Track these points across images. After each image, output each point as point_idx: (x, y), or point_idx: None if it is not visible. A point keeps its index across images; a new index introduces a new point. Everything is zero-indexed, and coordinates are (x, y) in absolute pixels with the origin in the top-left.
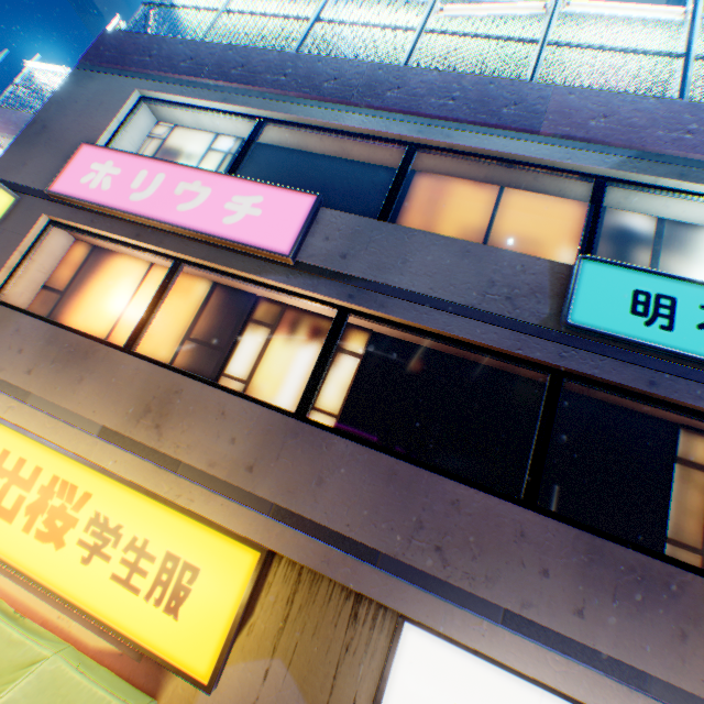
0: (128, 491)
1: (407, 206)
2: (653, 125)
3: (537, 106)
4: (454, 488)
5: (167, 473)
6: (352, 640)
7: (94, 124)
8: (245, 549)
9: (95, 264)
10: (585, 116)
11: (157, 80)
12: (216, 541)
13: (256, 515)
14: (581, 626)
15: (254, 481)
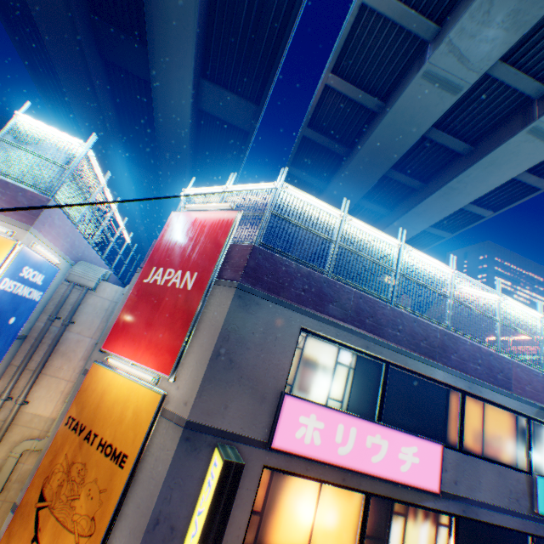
0: None
1: (449, 415)
2: (542, 390)
3: (508, 373)
4: None
5: None
6: None
7: (276, 361)
8: None
9: (279, 479)
10: (523, 382)
11: (314, 317)
12: None
13: None
14: None
15: None
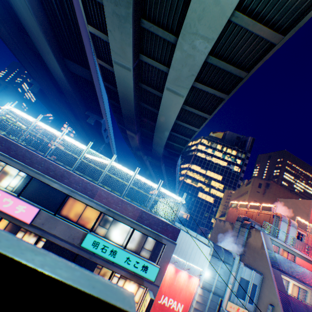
0: None
1: (66, 204)
2: (114, 203)
3: (95, 192)
4: None
5: None
6: None
7: None
8: None
9: None
10: (103, 197)
11: (3, 155)
12: None
13: None
14: None
15: None
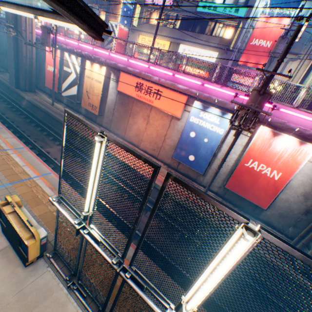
0: (159, 40)
1: None
2: None
3: None
4: (184, 32)
5: (162, 37)
6: (177, 48)
7: None
8: (169, 42)
9: (150, 16)
10: None
11: None
12: (166, 42)
13: (169, 39)
14: (191, 41)
15: (169, 36)
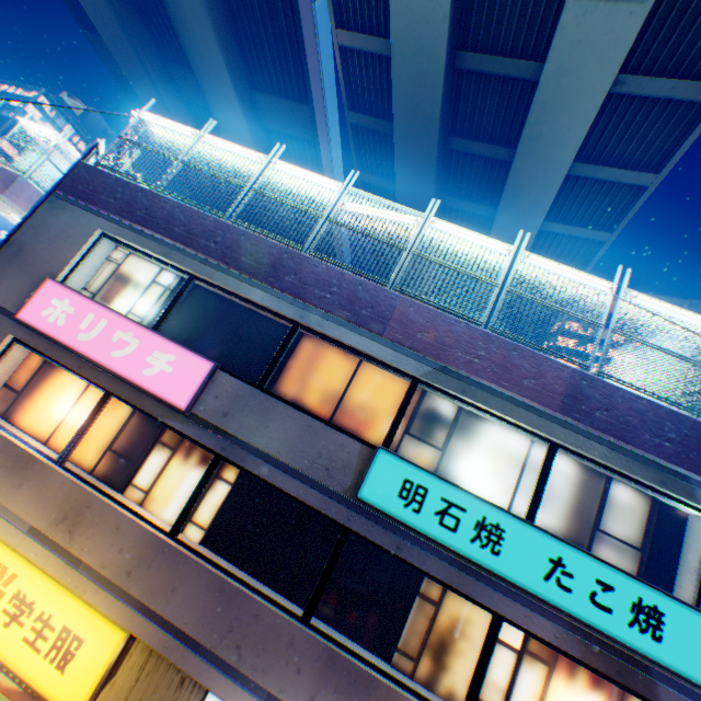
0: (44, 575)
1: (292, 362)
2: (458, 346)
3: (387, 312)
4: (259, 605)
5: (72, 568)
6: (178, 698)
7: (61, 255)
8: (118, 629)
9: (48, 371)
10: (416, 328)
11: (117, 223)
12: (99, 621)
13: (128, 607)
14: None
15: (131, 582)
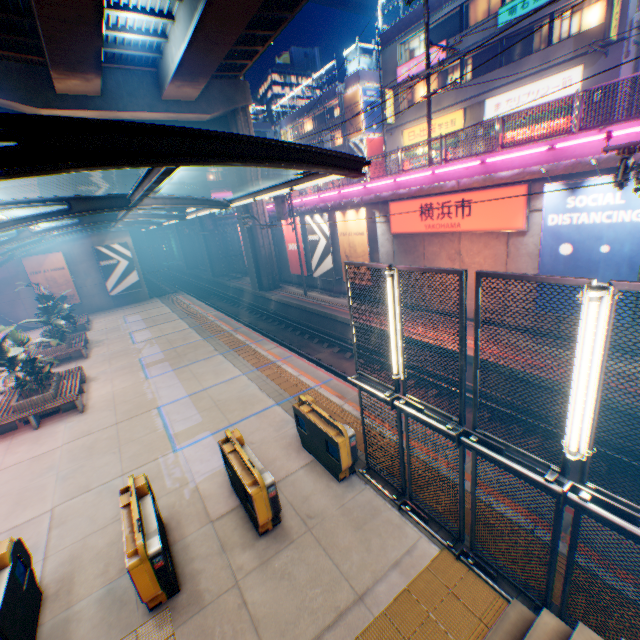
0: (440, 119)
1: (466, 20)
2: None
3: None
4: (486, 77)
5: (444, 111)
6: (480, 111)
7: (394, 63)
8: (460, 112)
9: (411, 93)
10: None
11: (399, 40)
12: (455, 114)
13: (459, 105)
14: (507, 81)
15: (456, 101)
